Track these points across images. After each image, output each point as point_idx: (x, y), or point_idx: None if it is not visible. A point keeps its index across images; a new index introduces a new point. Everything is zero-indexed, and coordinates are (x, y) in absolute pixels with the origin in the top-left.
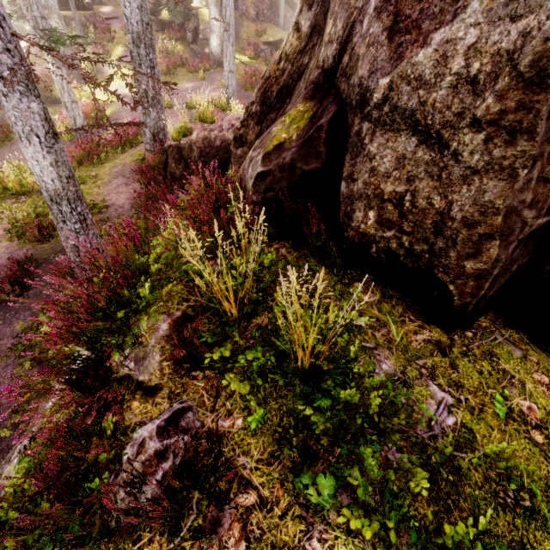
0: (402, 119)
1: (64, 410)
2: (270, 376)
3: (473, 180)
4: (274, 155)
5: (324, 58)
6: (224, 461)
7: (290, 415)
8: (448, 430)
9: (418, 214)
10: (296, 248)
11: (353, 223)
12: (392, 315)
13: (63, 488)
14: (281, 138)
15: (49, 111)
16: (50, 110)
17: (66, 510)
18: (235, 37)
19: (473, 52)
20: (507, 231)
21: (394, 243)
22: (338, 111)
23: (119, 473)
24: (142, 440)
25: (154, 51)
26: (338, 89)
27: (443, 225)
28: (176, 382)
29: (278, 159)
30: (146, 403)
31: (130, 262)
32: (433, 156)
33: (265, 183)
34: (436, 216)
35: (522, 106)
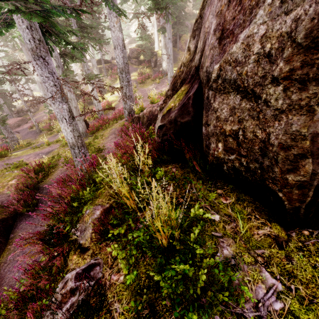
0: (229, 85)
1: (37, 255)
2: (143, 249)
3: (281, 117)
4: (166, 116)
5: (196, 61)
6: (107, 303)
7: (147, 278)
8: (273, 314)
9: (248, 143)
10: (182, 168)
11: (211, 151)
12: (241, 214)
13: (20, 301)
14: (170, 106)
15: (89, 107)
16: (90, 107)
17: (18, 315)
18: (175, 60)
19: (264, 39)
20: (317, 151)
21: (236, 163)
22: (198, 87)
23: (52, 298)
24: (67, 280)
25: (129, 74)
26: (199, 76)
27: (266, 149)
28: (97, 246)
29: (168, 117)
30: (79, 257)
31: (91, 176)
32: (252, 105)
33: (162, 131)
34: (260, 143)
35: (305, 63)
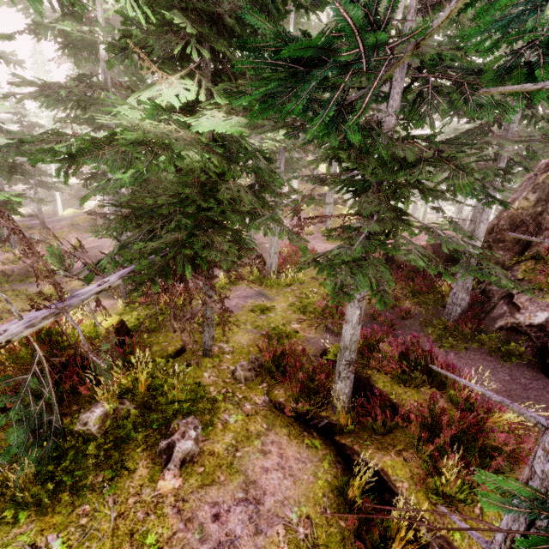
0: None
1: None
2: None
3: None
4: None
5: None
6: None
7: None
8: None
9: None
10: None
11: None
12: None
13: None
14: None
15: None
16: None
17: None
18: None
19: None
20: None
21: None
22: None
23: None
24: None
25: None
26: None
27: None
28: None
29: None
30: None
31: None
32: None
33: None
34: None
35: None
